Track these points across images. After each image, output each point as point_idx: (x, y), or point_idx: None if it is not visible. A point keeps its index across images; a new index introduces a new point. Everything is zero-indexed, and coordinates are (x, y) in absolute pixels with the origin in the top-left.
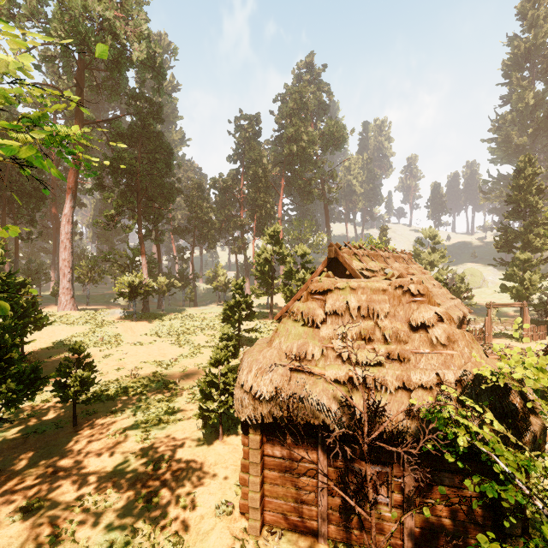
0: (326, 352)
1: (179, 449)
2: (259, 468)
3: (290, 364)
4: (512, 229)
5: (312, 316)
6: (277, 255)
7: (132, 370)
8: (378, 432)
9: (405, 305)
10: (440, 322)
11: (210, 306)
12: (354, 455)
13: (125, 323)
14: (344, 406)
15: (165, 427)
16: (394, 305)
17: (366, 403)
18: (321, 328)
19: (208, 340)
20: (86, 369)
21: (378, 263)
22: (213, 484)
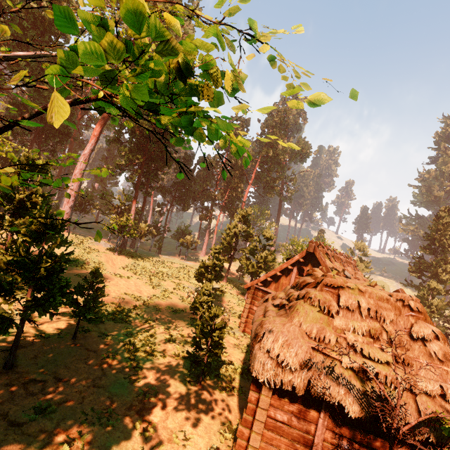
0: (340, 340)
1: (164, 384)
2: (262, 427)
3: (313, 343)
4: (425, 260)
5: (329, 306)
6: (243, 232)
7: (118, 299)
8: (406, 429)
9: (404, 316)
10: (435, 339)
11: (171, 256)
12: (349, 436)
13: (108, 254)
14: (366, 395)
15: (150, 360)
16: (396, 314)
17: (378, 396)
18: (335, 318)
19: (175, 287)
20: (98, 292)
21: (340, 264)
22: (199, 426)
